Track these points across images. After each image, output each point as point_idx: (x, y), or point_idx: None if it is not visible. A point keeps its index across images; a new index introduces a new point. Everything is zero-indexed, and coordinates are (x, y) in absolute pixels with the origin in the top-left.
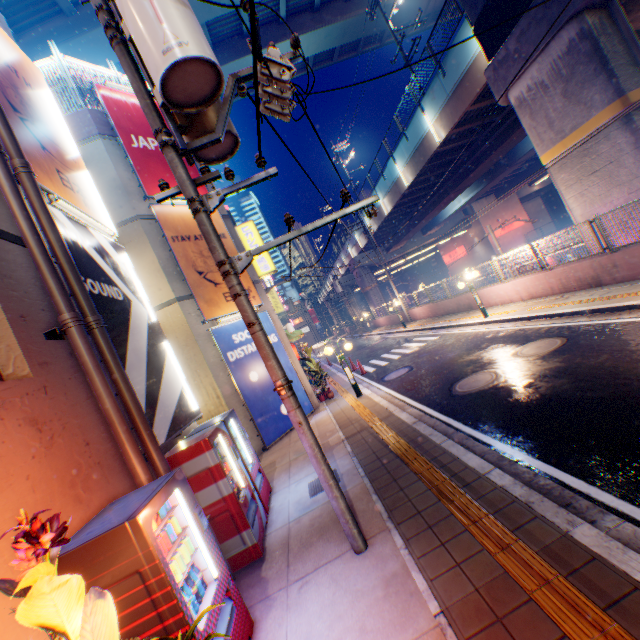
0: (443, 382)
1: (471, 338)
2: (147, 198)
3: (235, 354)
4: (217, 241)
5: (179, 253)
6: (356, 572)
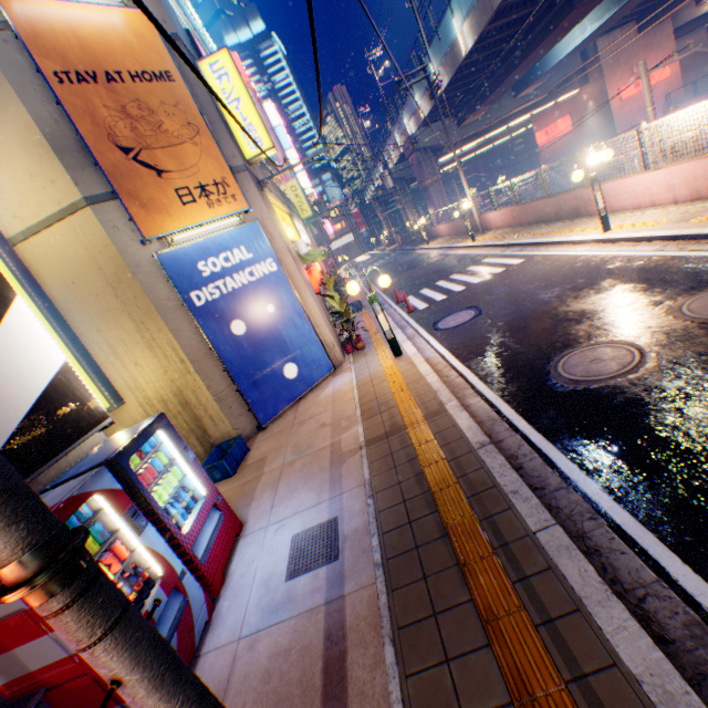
0: (533, 351)
1: (580, 267)
2: None
3: (204, 295)
4: None
5: (75, 109)
6: None
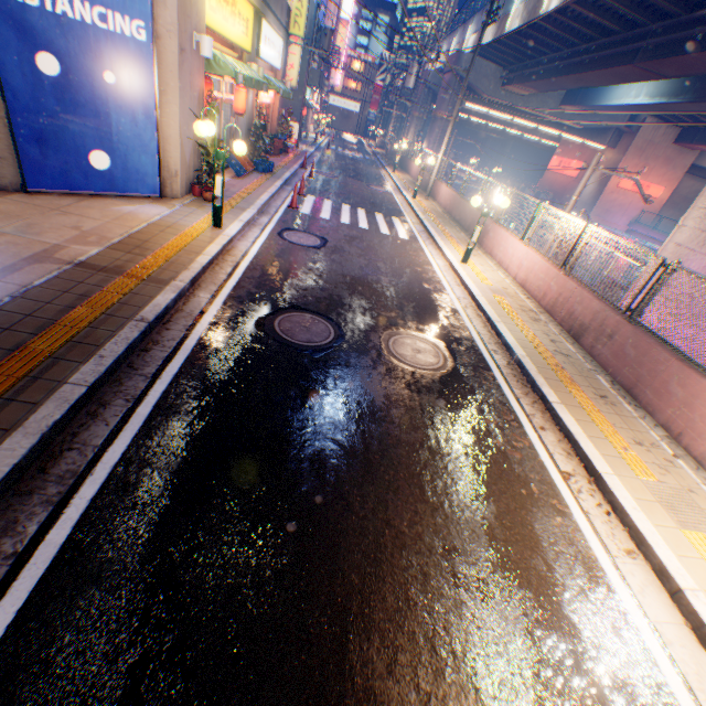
0: (293, 296)
1: (415, 272)
2: None
3: None
4: None
5: None
6: None
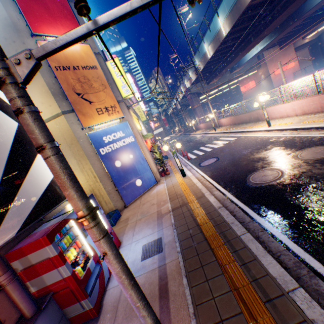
0: (240, 173)
1: (259, 141)
2: (33, 35)
3: (105, 150)
4: None
5: (61, 79)
6: None
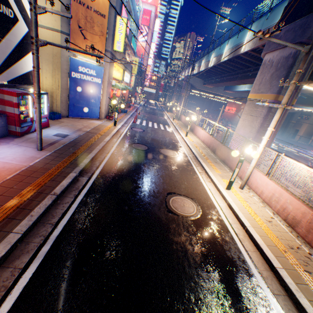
0: (136, 141)
1: (171, 138)
2: None
3: (76, 75)
4: (34, 28)
5: (74, 9)
6: (31, 152)
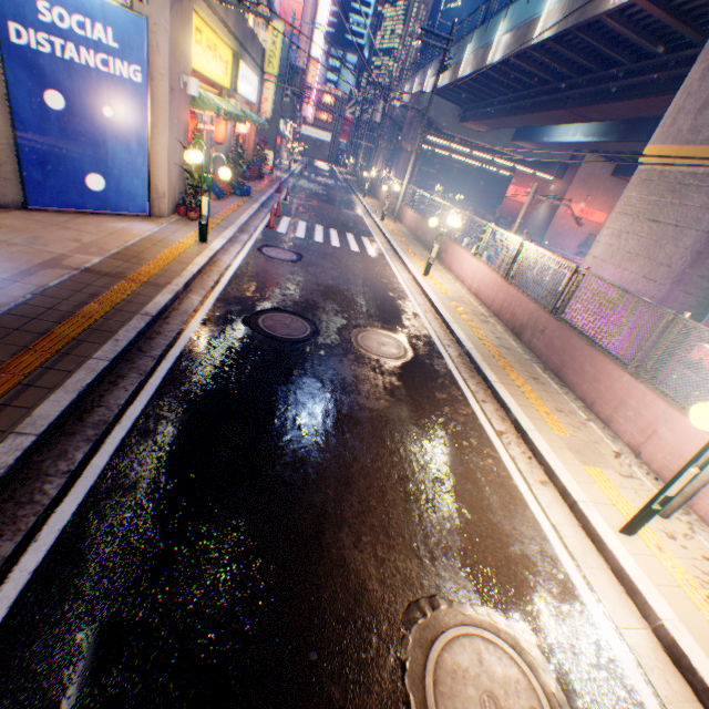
0: (274, 300)
1: (382, 283)
2: None
3: (29, 38)
4: None
5: None
6: None
